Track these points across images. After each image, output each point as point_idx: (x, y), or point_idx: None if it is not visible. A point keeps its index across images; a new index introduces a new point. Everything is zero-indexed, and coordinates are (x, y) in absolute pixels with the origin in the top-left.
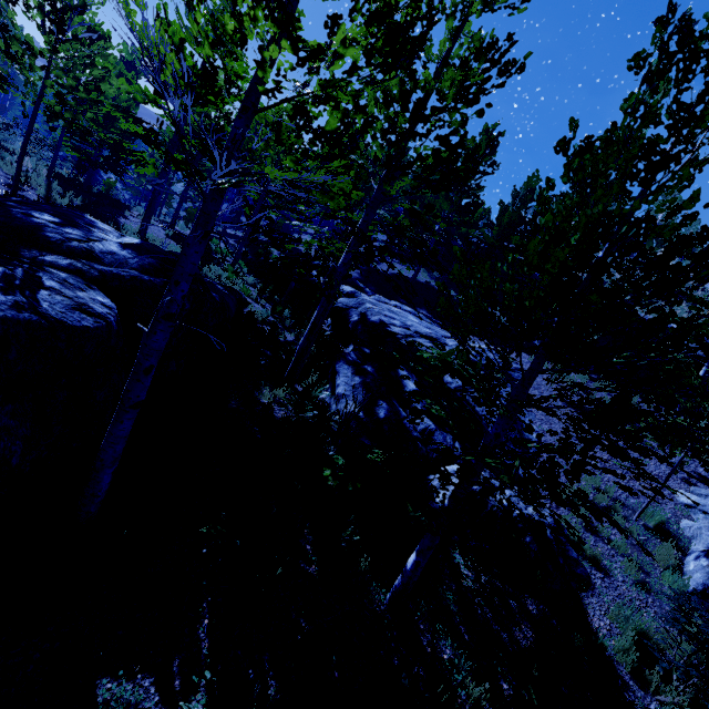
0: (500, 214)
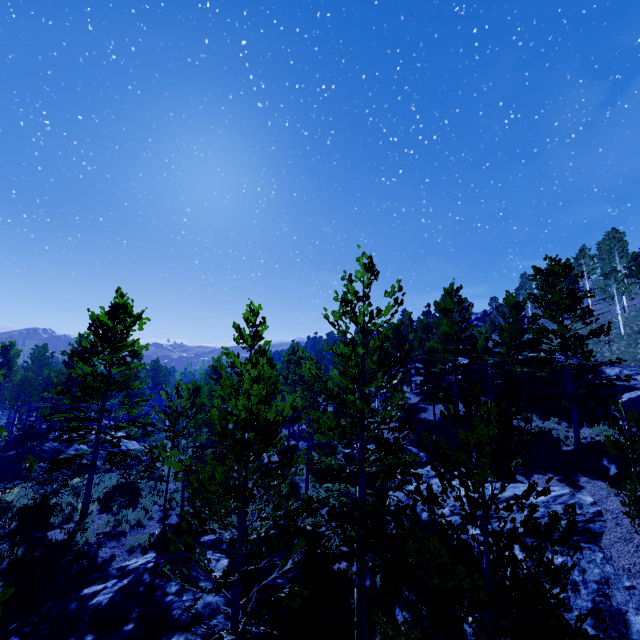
0: (499, 335)
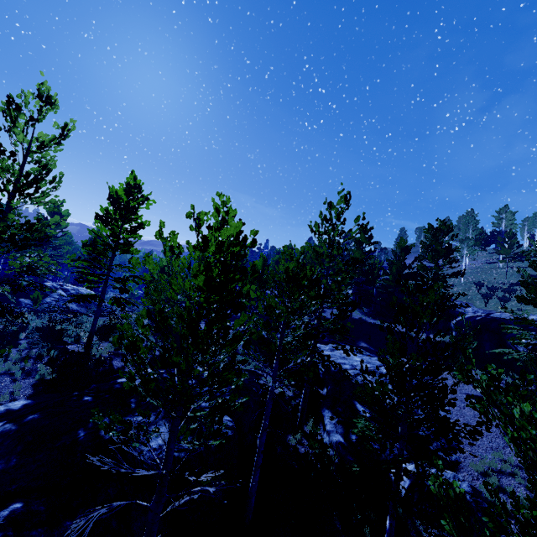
0: (389, 267)
